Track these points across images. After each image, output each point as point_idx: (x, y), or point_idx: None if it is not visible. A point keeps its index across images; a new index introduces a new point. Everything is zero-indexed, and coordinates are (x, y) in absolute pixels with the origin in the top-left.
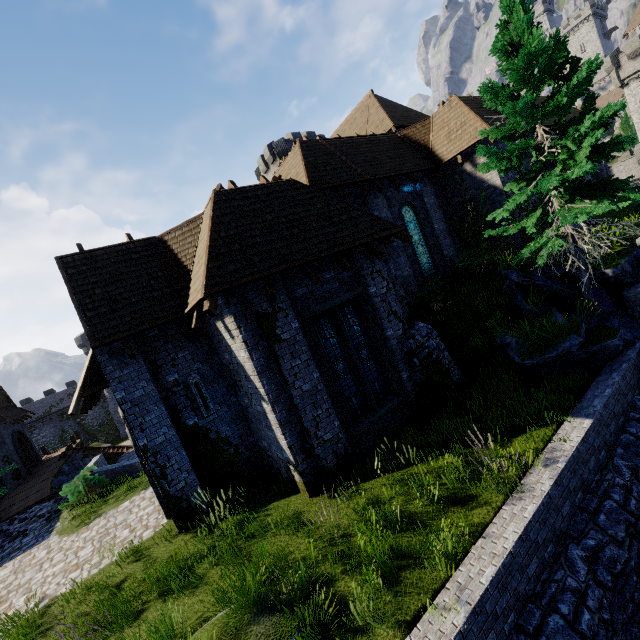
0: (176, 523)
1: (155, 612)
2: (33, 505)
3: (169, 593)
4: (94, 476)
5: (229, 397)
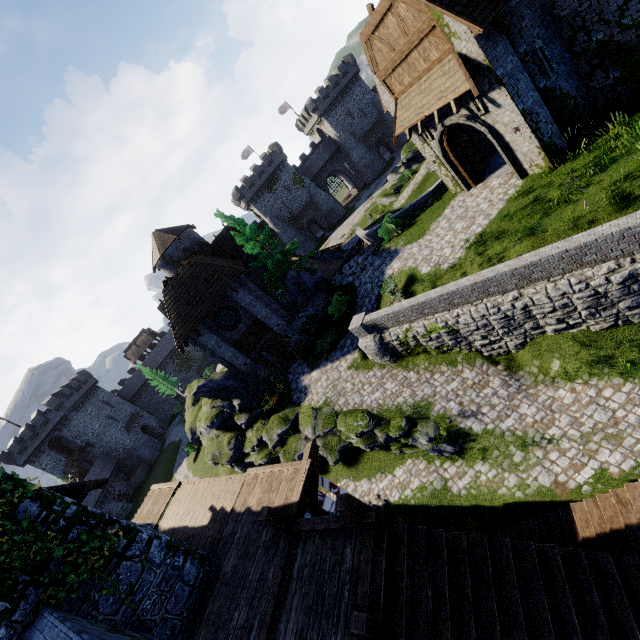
0: (551, 162)
1: (604, 176)
2: (341, 266)
3: (603, 169)
4: (392, 221)
5: (563, 55)
